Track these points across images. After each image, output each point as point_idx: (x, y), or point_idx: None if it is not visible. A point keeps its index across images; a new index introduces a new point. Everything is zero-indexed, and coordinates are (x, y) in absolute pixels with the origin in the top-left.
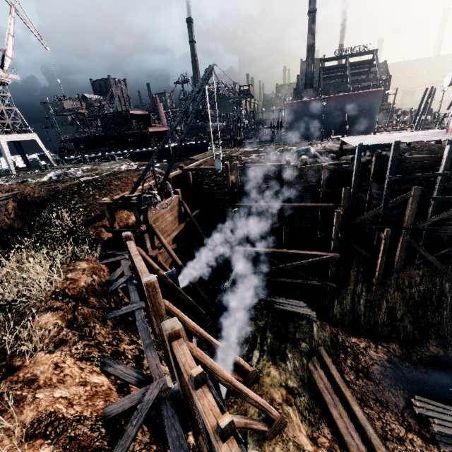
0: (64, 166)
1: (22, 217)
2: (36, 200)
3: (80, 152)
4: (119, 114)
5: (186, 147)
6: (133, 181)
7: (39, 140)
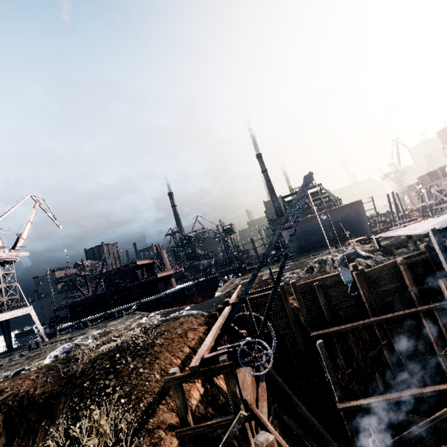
0: (59, 338)
1: (6, 443)
2: (36, 401)
3: (75, 318)
4: (124, 268)
5: (197, 284)
6: (178, 334)
7: (34, 313)
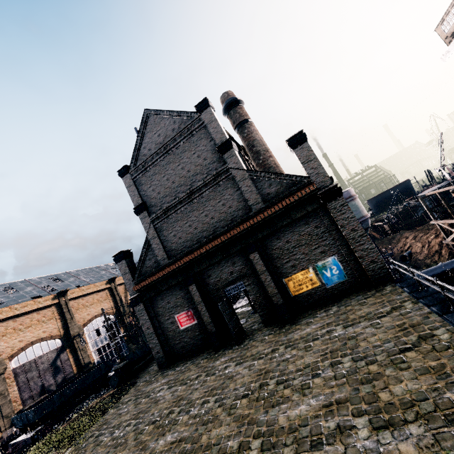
0: None
1: None
2: None
3: None
4: None
5: None
6: None
7: None
